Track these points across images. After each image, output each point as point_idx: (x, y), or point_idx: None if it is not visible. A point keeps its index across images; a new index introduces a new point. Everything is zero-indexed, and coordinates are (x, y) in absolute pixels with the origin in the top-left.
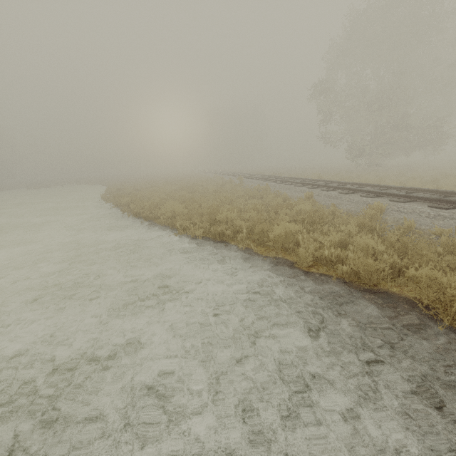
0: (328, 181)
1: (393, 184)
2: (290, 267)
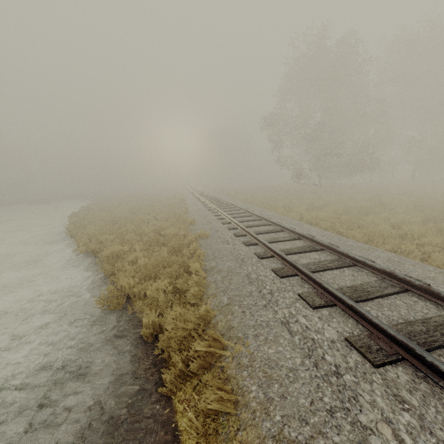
0: (236, 205)
1: (279, 210)
2: (102, 275)
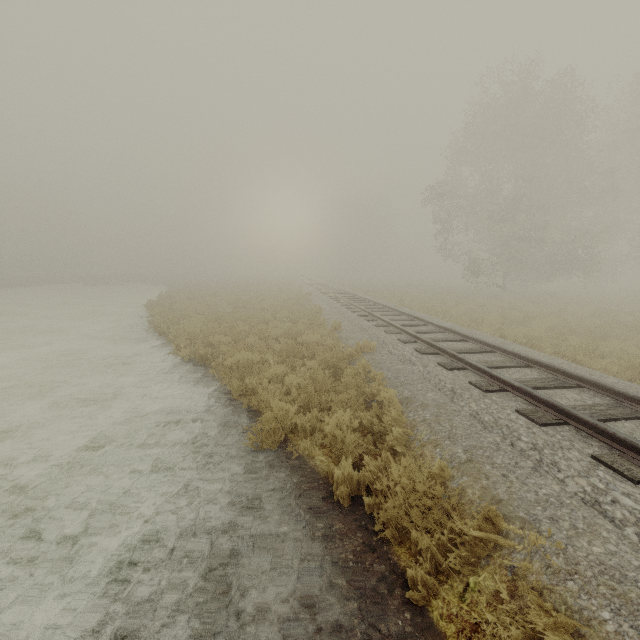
0: (393, 308)
1: (462, 320)
2: (227, 394)
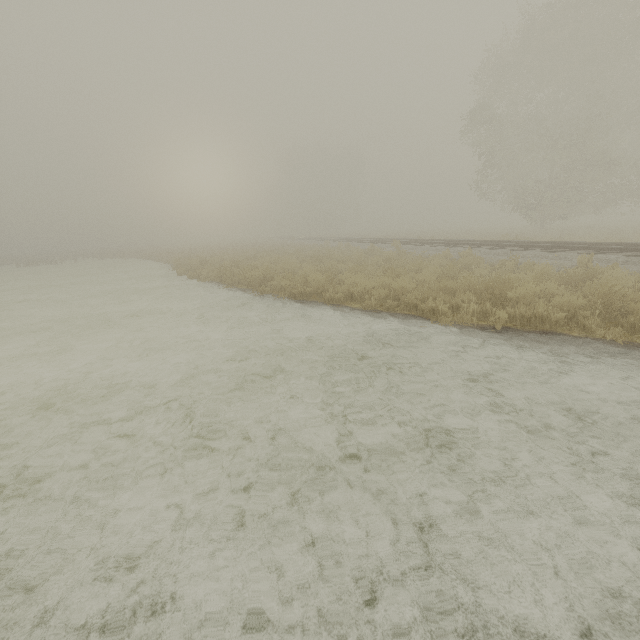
0: (558, 243)
1: None
2: None
